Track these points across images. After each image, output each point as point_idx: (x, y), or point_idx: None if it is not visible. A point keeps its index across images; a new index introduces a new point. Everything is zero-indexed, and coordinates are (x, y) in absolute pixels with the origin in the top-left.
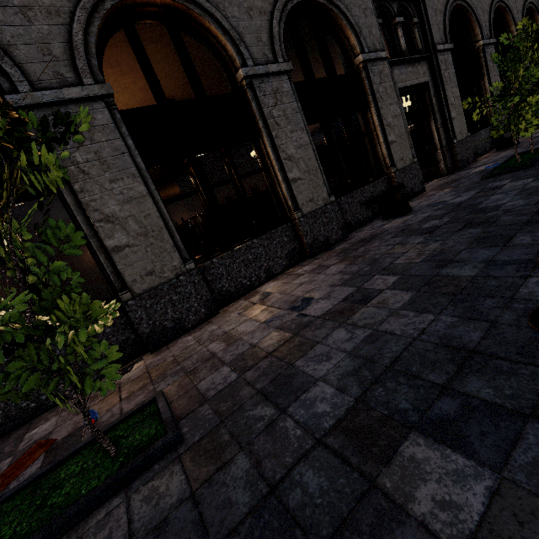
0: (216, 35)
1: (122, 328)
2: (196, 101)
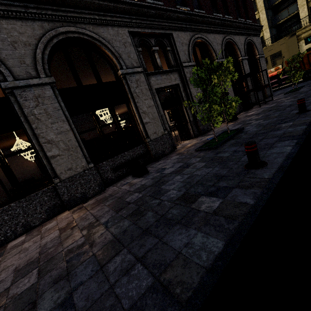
0: None
1: None
2: None
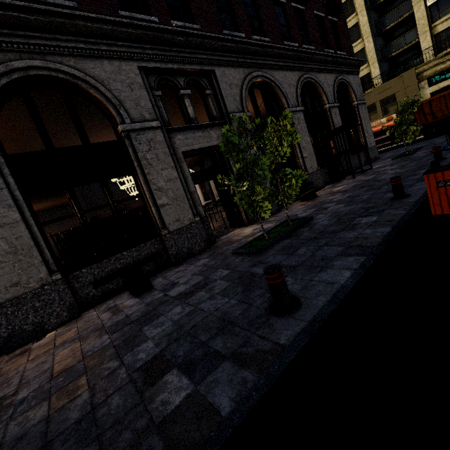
0: None
1: None
2: None
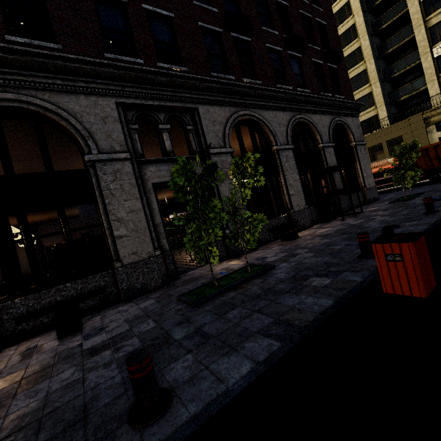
0: None
1: None
2: None
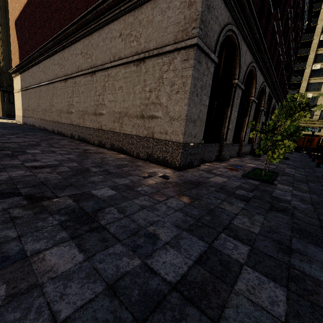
0: (253, 85)
1: (218, 151)
2: (244, 99)
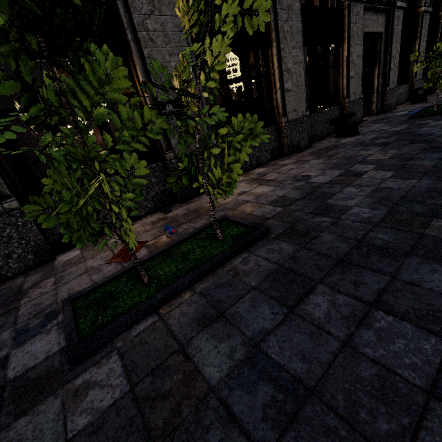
0: None
1: (162, 181)
2: None
